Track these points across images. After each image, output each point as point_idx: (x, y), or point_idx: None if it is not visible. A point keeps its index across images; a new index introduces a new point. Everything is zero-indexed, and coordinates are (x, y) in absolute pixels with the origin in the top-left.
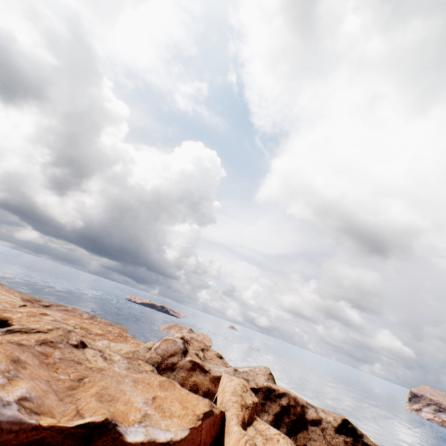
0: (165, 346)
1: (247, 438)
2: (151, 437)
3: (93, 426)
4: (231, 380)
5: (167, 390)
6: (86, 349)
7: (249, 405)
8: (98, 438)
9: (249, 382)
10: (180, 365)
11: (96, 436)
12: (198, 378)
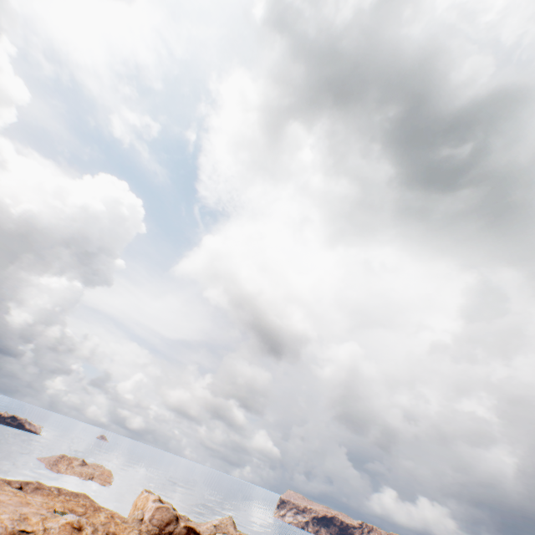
0: (160, 515)
1: None
2: None
3: None
4: None
5: None
6: None
7: None
8: None
9: (228, 534)
10: (176, 532)
11: None
12: None
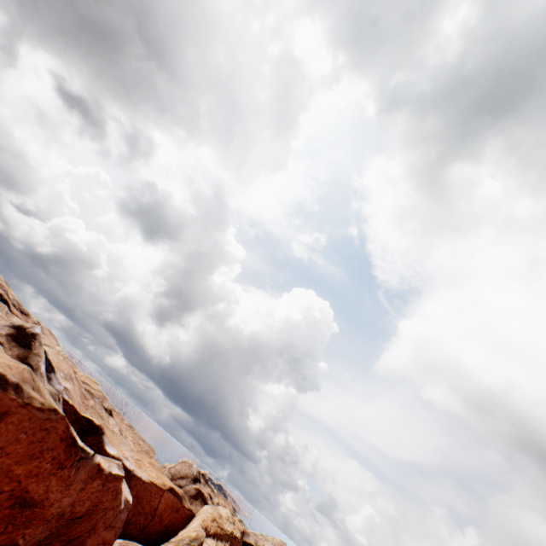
0: (180, 467)
1: (198, 529)
2: (121, 456)
3: (91, 423)
4: (222, 509)
5: (154, 468)
6: (111, 417)
7: (226, 529)
8: (91, 435)
9: (249, 536)
10: (185, 489)
11: (90, 433)
12: (196, 507)
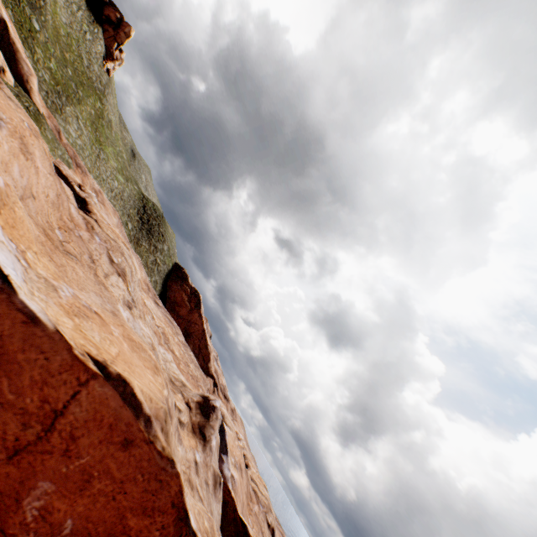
0: None
1: None
2: None
3: (245, 531)
4: None
5: None
6: None
7: None
8: None
9: None
10: None
11: None
12: None
